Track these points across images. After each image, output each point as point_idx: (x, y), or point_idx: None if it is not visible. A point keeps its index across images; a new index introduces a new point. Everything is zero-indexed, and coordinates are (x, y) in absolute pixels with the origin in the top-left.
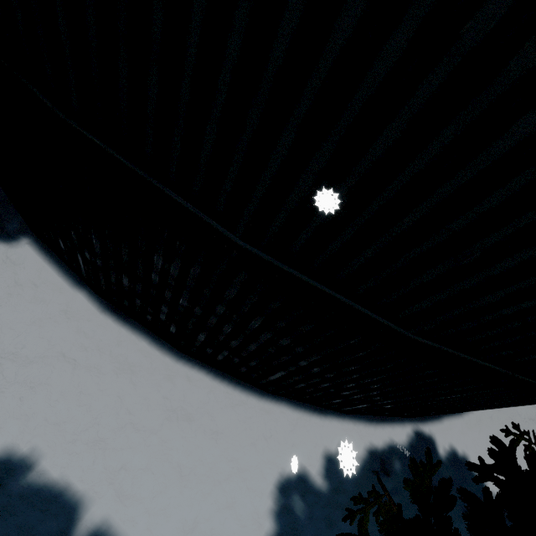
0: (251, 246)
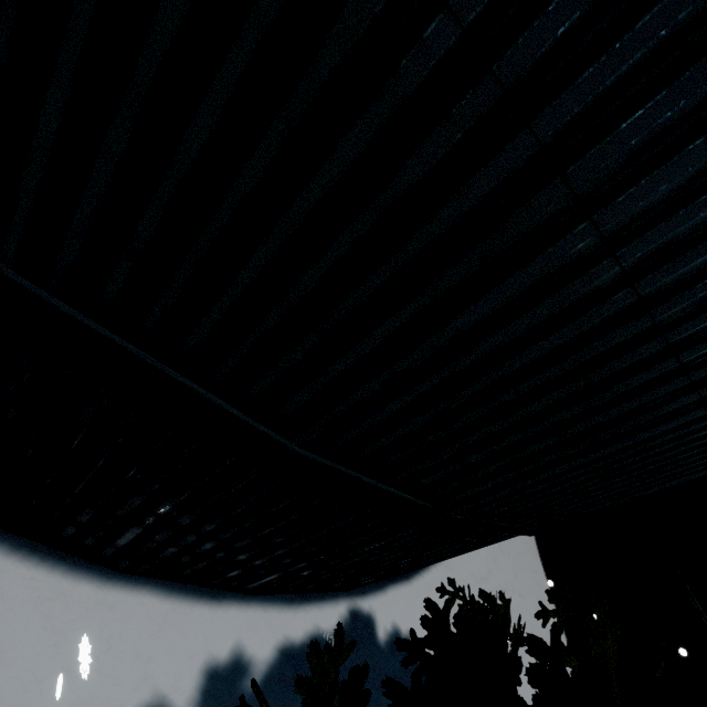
0: (36, 285)
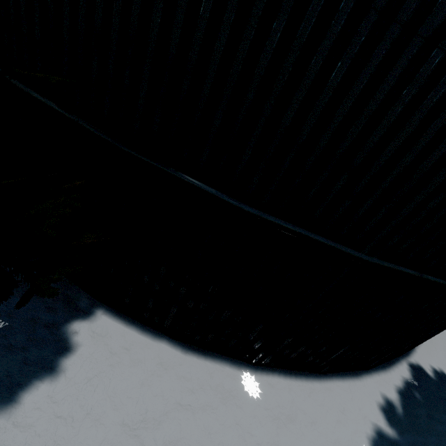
0: (371, 257)
